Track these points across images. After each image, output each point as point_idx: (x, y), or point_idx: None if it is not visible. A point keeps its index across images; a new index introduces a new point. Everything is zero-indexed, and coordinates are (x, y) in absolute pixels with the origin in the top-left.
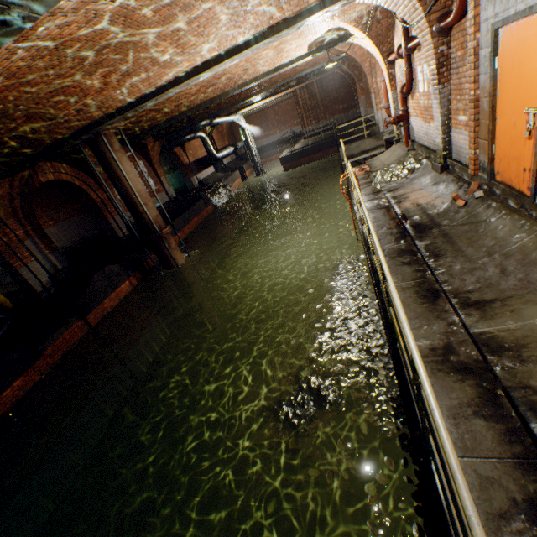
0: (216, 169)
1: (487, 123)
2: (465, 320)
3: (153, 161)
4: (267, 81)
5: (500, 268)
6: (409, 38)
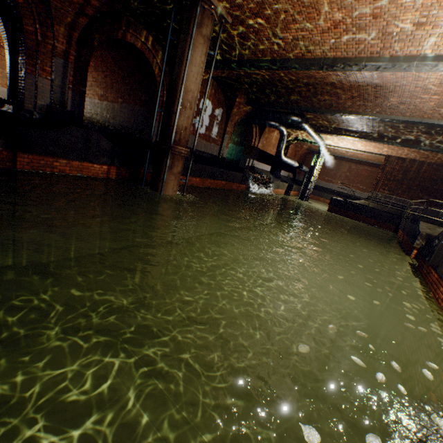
0: (271, 170)
1: None
2: None
3: (231, 117)
4: (394, 104)
5: None
6: None
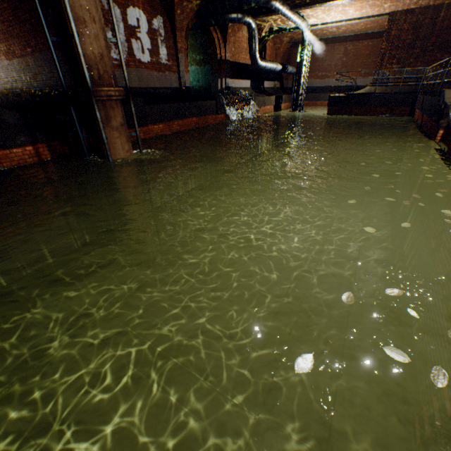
0: (252, 85)
1: None
2: None
3: (177, 26)
4: None
5: None
6: None
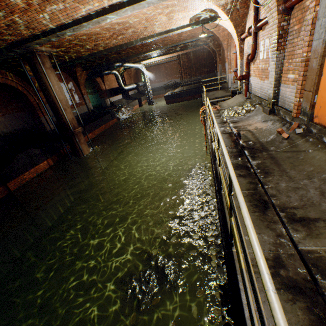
0: (123, 96)
1: (313, 78)
2: (293, 235)
3: (80, 84)
4: (161, 42)
5: (320, 191)
6: (258, 20)
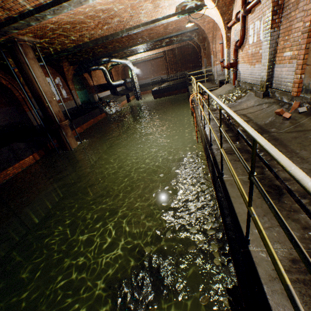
0: (111, 92)
1: None
2: None
3: (67, 79)
4: (147, 36)
5: None
6: (247, 2)
